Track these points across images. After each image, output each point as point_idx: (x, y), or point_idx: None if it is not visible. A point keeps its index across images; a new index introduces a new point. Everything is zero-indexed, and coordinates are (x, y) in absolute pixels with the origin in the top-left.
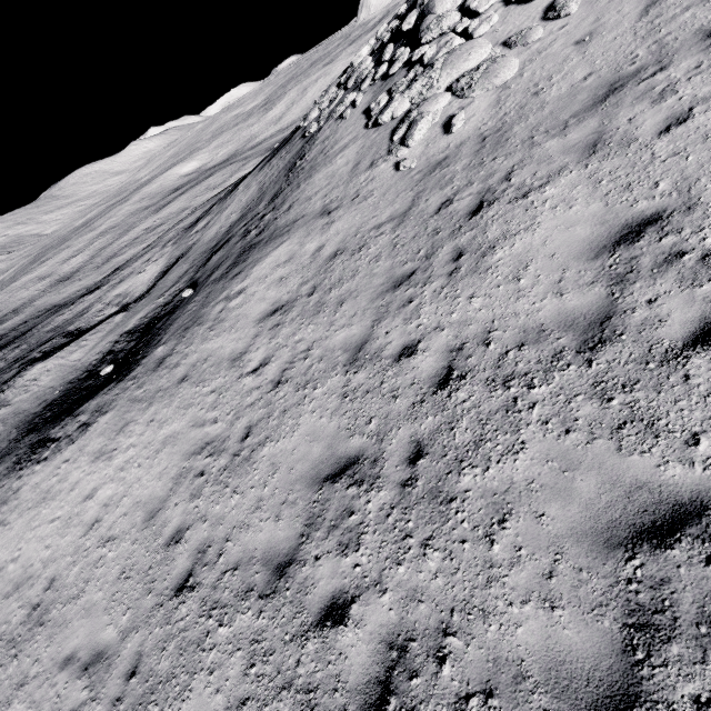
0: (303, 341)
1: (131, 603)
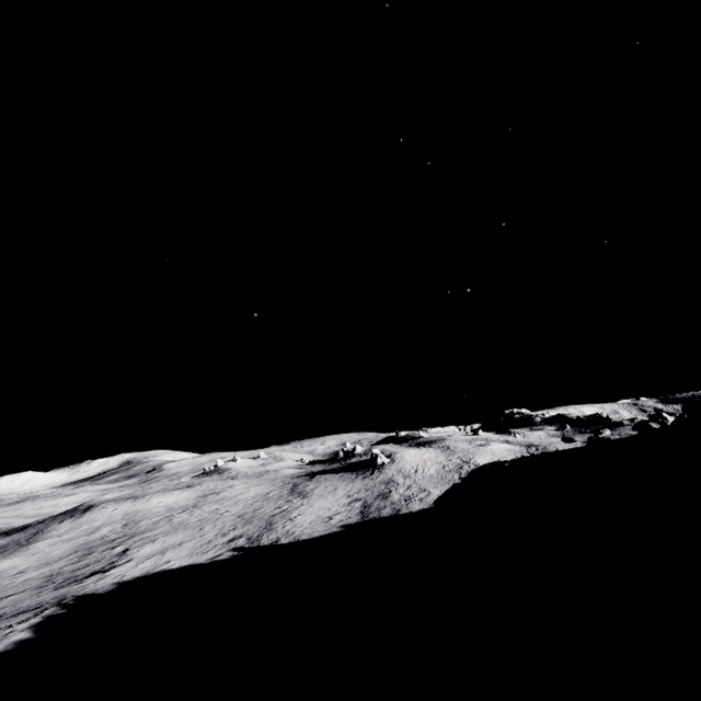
0: (62, 545)
1: (34, 562)
